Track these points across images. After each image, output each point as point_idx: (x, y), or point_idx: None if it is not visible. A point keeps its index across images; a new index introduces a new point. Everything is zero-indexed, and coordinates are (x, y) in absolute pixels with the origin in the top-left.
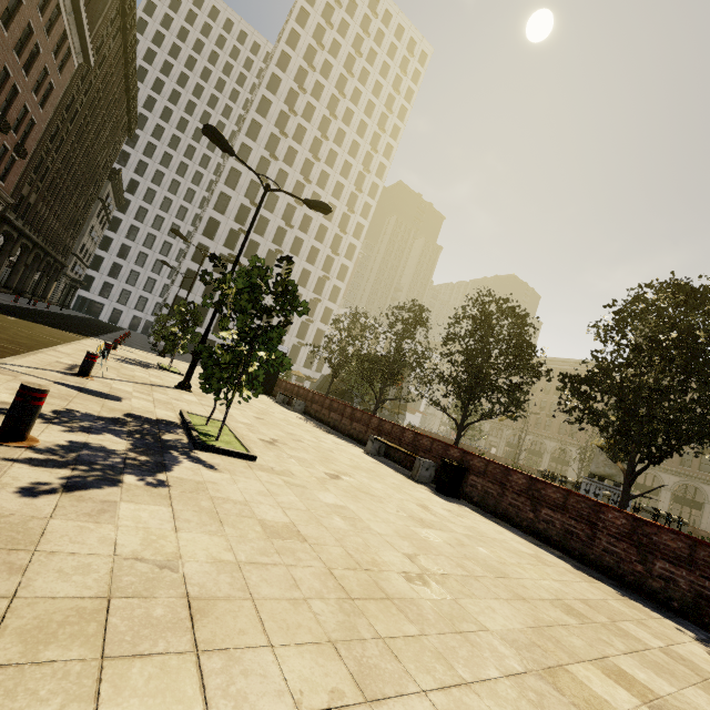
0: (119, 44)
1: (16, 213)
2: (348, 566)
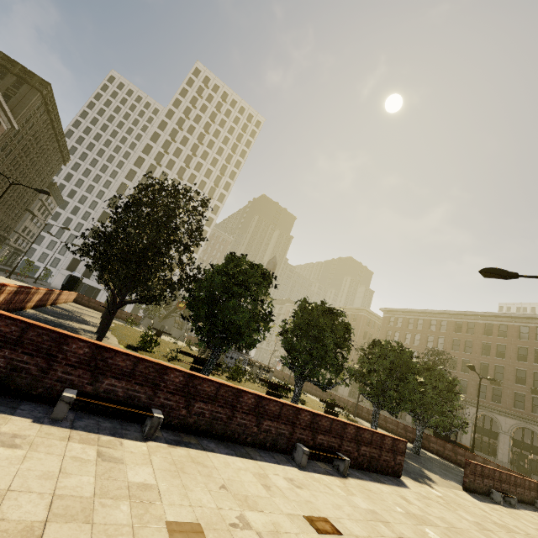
0: (46, 118)
1: None
2: None
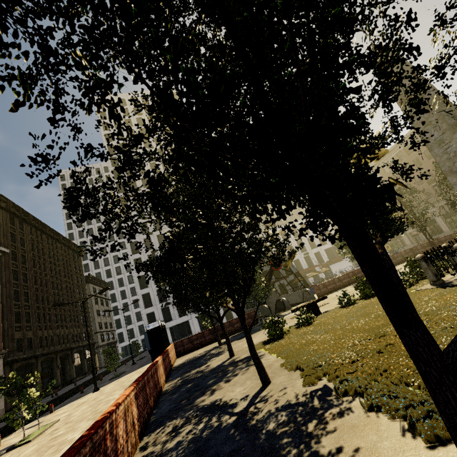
0: (28, 228)
1: (22, 351)
2: None
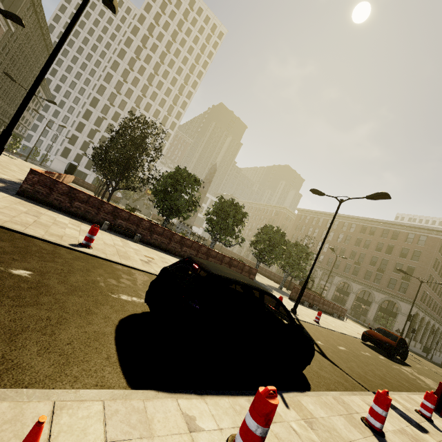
0: (34, 19)
1: None
2: None
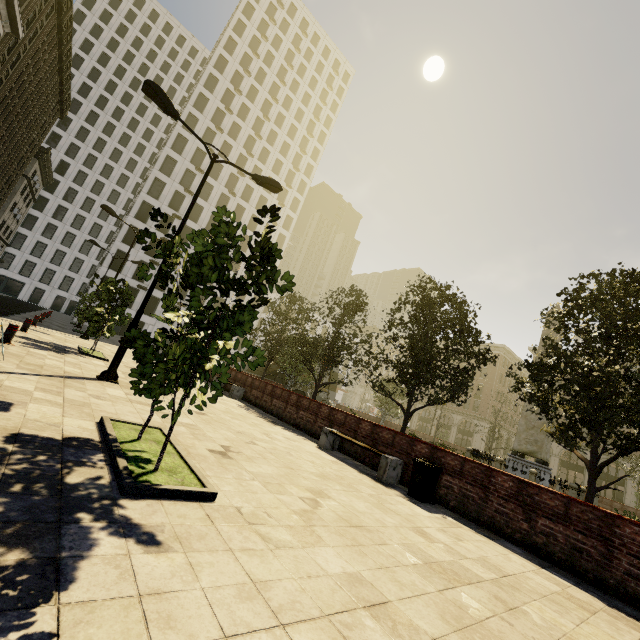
0: (53, 23)
1: None
2: None
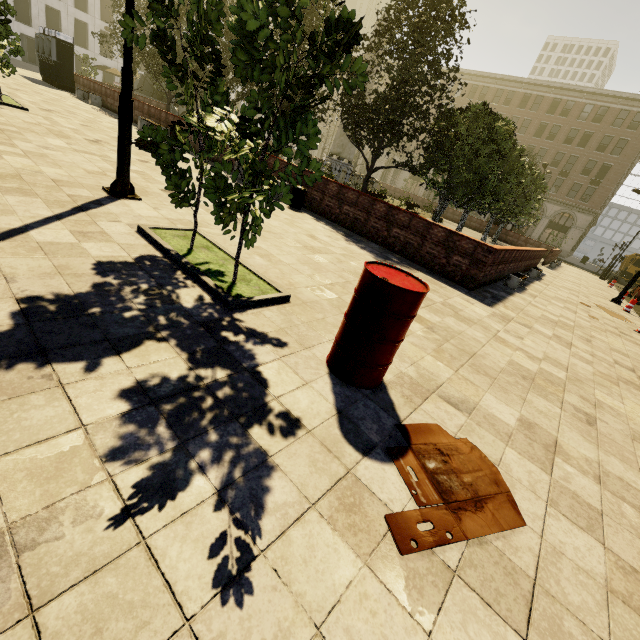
0: None
1: None
2: (59, 132)
